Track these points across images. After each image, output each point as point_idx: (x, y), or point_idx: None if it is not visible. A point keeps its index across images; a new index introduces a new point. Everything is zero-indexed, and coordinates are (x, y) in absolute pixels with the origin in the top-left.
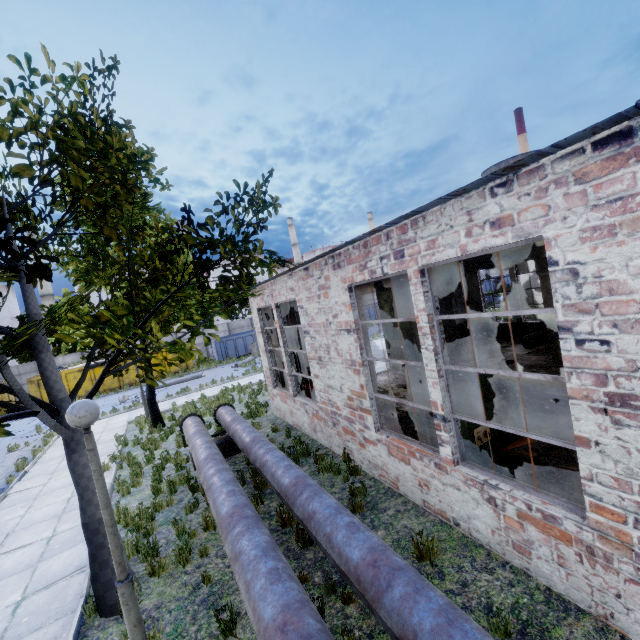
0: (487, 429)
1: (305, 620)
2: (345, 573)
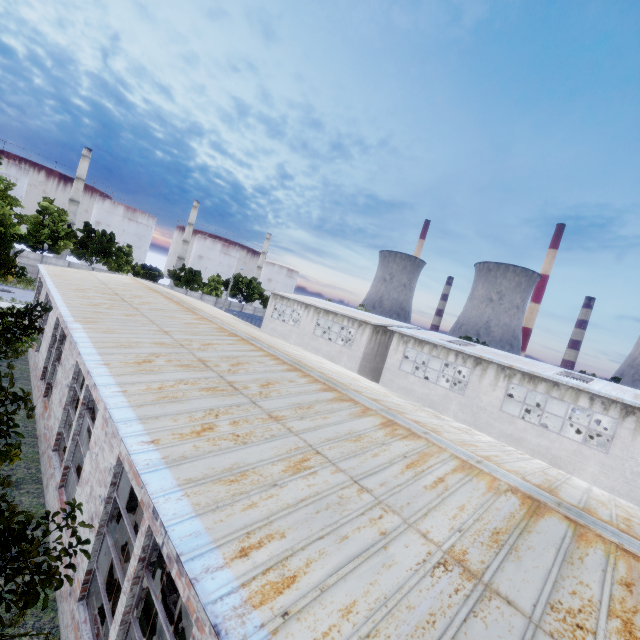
0: None
1: None
2: None
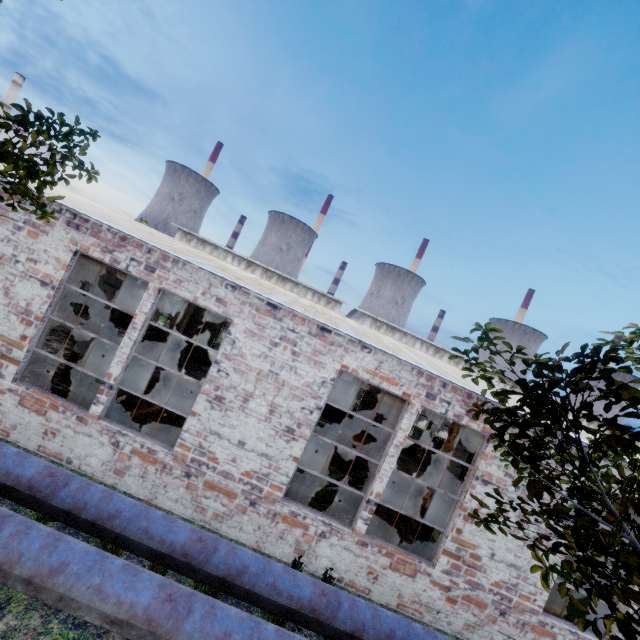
0: (124, 399)
1: (1, 509)
2: (12, 486)
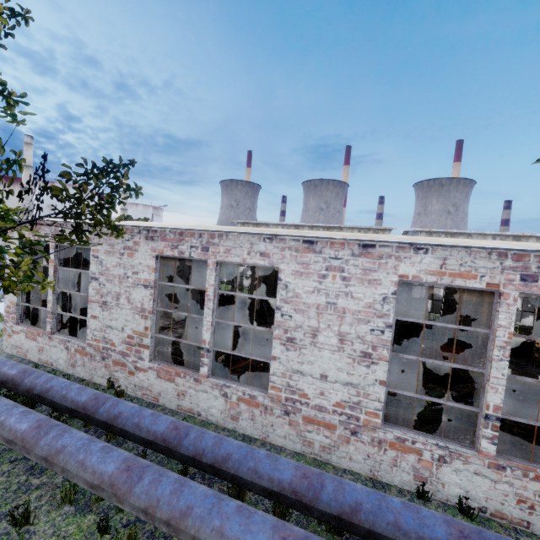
0: (224, 358)
1: (142, 461)
2: (152, 440)
